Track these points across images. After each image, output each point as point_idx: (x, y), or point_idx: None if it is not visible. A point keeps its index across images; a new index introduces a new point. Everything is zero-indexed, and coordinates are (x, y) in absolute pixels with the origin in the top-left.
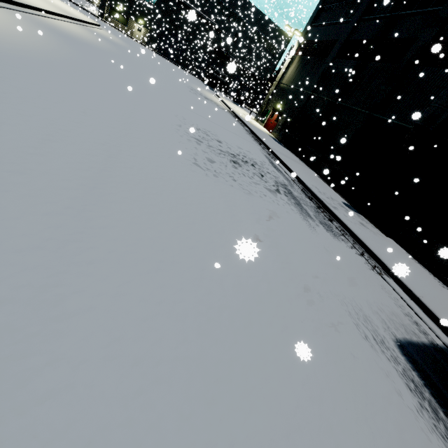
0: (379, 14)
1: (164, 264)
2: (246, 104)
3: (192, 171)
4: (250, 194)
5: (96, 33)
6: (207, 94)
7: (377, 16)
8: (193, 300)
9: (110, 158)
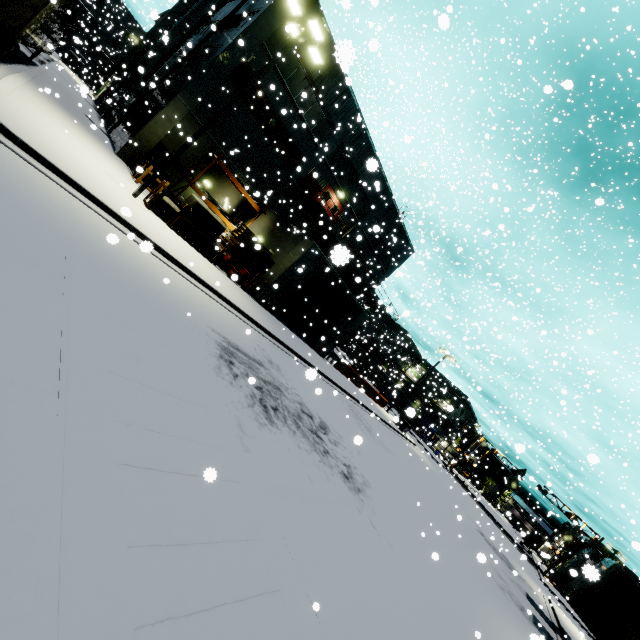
0: None
1: None
2: None
3: None
4: None
5: None
6: None
7: None
8: None
9: None
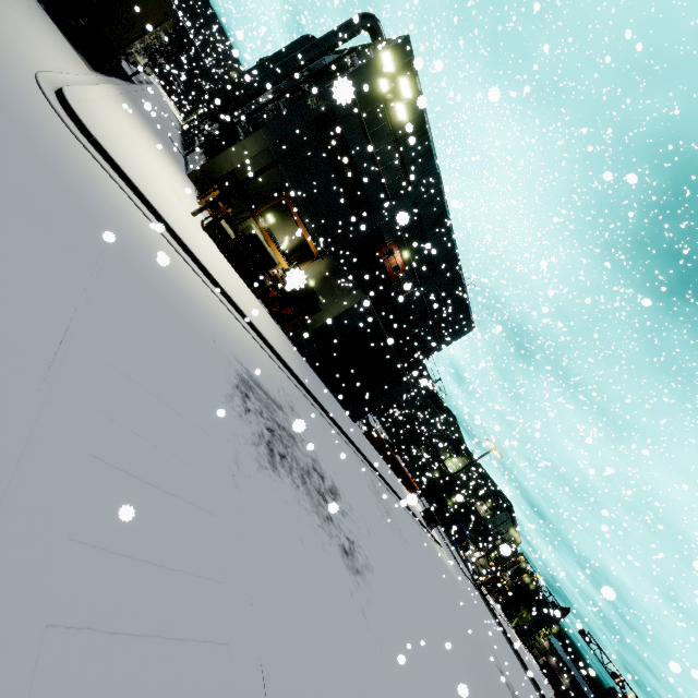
0: None
1: None
2: None
3: None
4: None
5: None
6: None
7: None
8: None
9: None
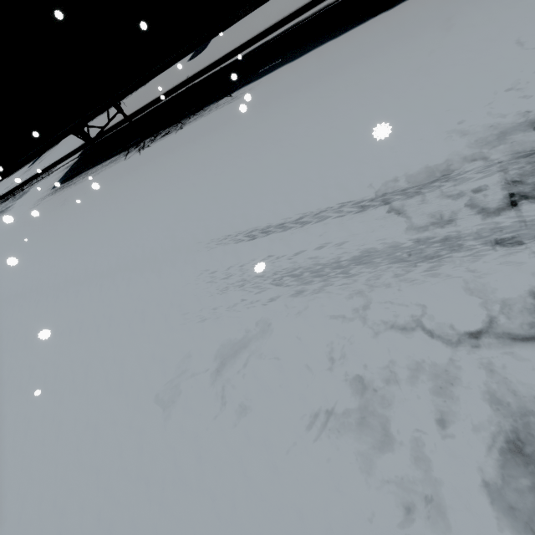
0: None
1: None
2: None
3: None
4: None
5: None
6: None
7: None
8: None
9: None
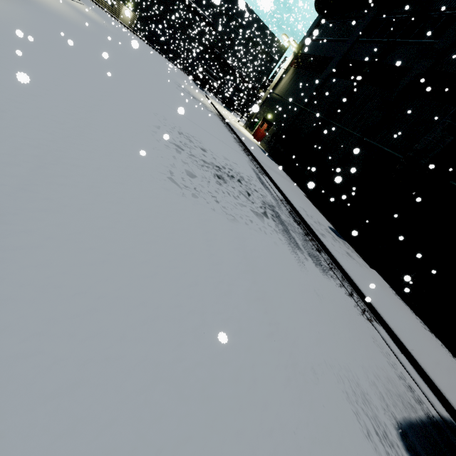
0: (376, 38)
1: (91, 366)
2: (236, 109)
3: (164, 190)
4: (234, 221)
5: (72, 6)
6: (196, 94)
7: (374, 39)
8: (131, 442)
9: (42, 169)
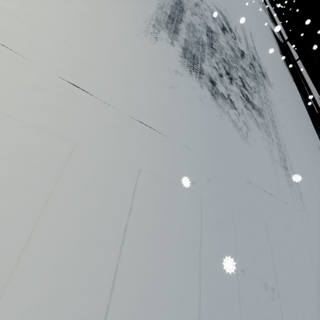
0: None
1: None
2: None
3: None
4: None
5: None
6: None
7: None
8: None
9: None
